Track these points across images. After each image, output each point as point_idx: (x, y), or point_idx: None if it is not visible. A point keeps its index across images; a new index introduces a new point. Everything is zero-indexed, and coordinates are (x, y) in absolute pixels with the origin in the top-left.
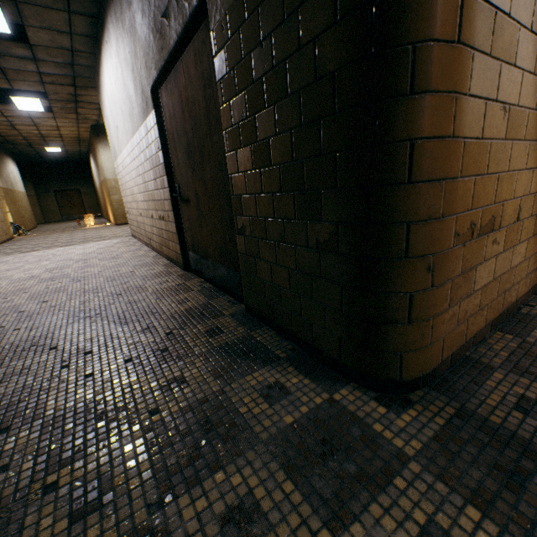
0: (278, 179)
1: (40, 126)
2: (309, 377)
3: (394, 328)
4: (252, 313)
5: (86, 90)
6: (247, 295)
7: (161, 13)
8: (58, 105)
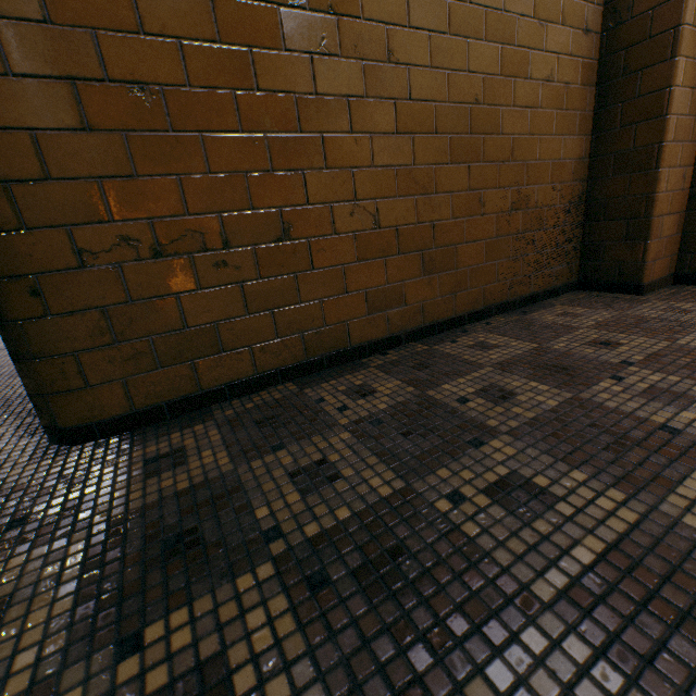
0: None
1: None
2: (20, 429)
3: (27, 365)
4: None
5: None
6: None
7: None
8: None
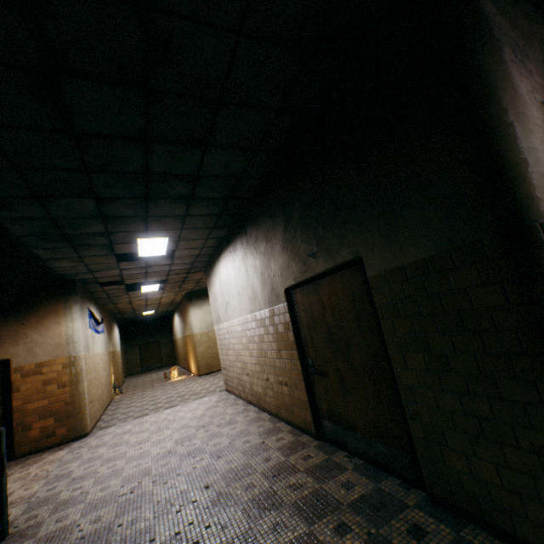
0: (464, 384)
1: (149, 299)
2: None
3: None
4: (441, 503)
5: (194, 273)
6: (430, 482)
7: (307, 254)
8: (170, 285)
